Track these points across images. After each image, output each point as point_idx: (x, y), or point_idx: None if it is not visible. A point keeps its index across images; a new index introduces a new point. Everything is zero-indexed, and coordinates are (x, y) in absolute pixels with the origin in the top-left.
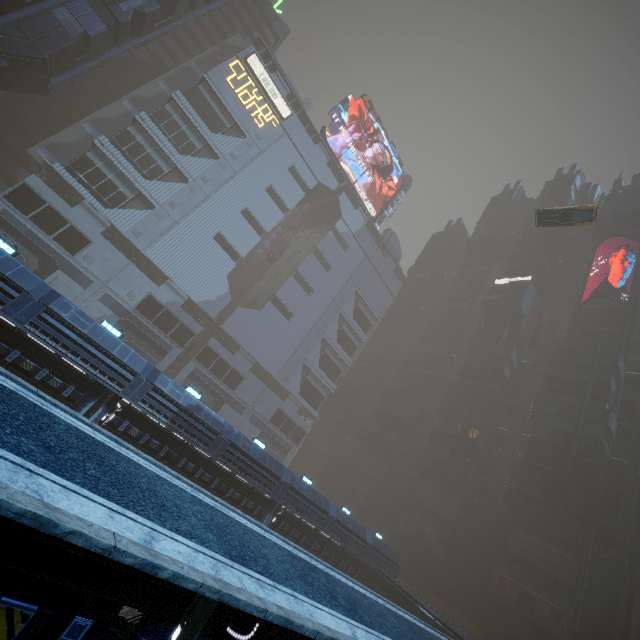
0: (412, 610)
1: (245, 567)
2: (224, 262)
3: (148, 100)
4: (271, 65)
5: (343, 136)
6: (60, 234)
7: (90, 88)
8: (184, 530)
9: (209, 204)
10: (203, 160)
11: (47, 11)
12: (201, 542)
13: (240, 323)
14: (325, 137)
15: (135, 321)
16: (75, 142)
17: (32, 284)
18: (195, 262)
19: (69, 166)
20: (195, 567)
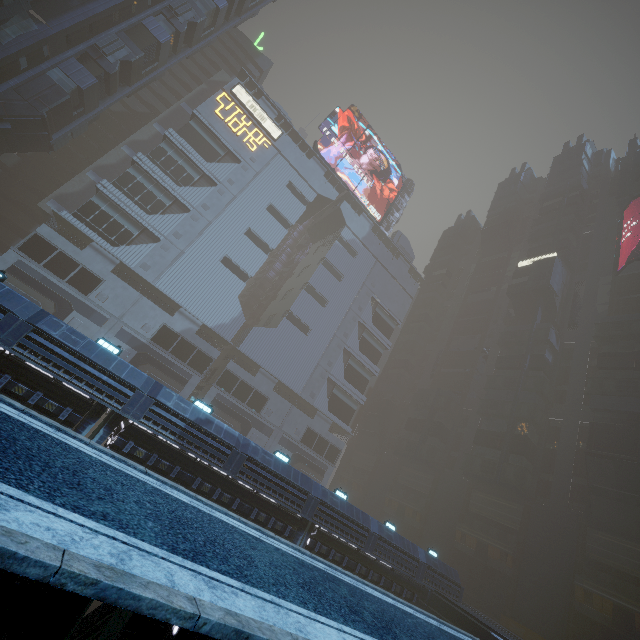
0: (484, 638)
1: (194, 562)
2: (234, 284)
3: (145, 143)
4: (256, 92)
5: (336, 147)
6: (73, 277)
7: (94, 144)
8: (94, 511)
9: (212, 230)
10: (202, 189)
11: (42, 74)
12: (120, 526)
13: (257, 343)
14: (318, 151)
15: (152, 353)
16: (81, 191)
17: (18, 305)
18: (205, 288)
19: (76, 212)
20: (72, 550)
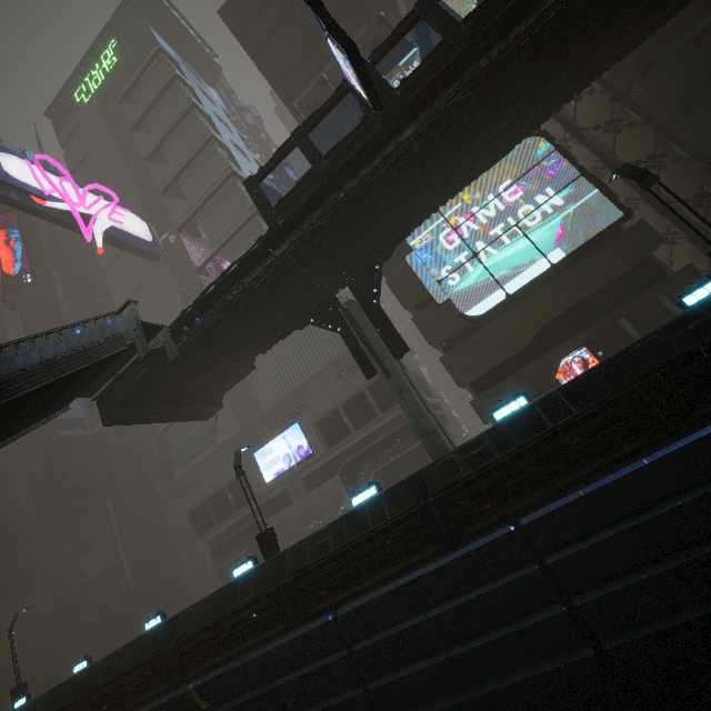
0: None
1: None
2: None
3: None
4: None
5: None
6: None
7: None
8: None
9: None
10: None
11: None
12: None
13: None
14: None
15: None
16: None
17: None
18: None
19: None
20: None
